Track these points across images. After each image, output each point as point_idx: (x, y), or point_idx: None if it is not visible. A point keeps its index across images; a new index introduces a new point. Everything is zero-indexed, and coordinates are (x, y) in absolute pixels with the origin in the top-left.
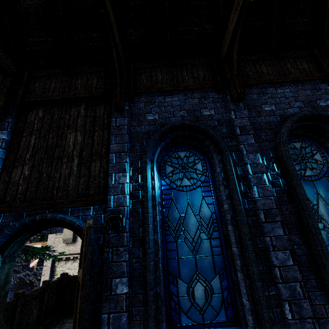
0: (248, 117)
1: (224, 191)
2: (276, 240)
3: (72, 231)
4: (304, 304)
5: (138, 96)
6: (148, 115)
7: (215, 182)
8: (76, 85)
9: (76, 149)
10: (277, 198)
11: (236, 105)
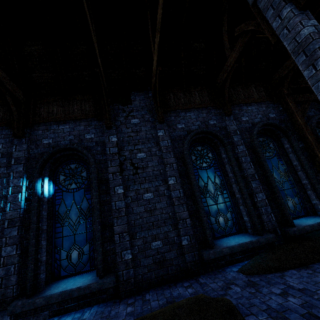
0: (25, 150)
1: None
2: (9, 239)
3: None
4: (12, 278)
5: None
6: None
7: None
8: None
9: None
10: (26, 209)
11: (20, 140)
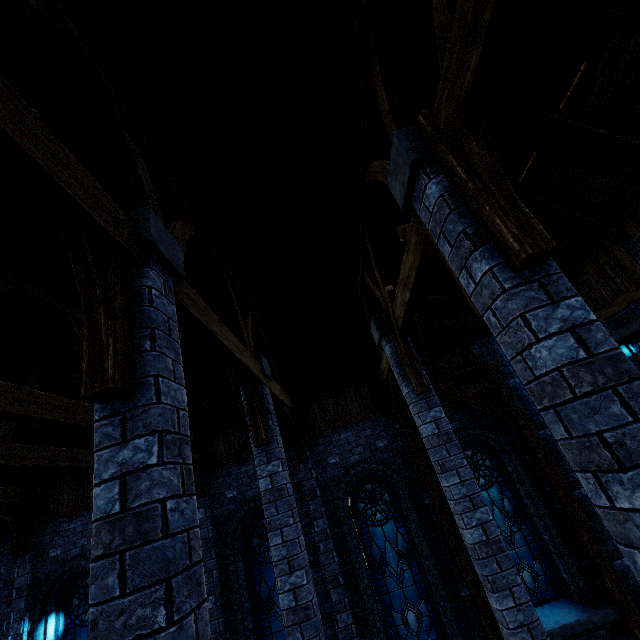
0: (29, 574)
1: None
2: None
3: None
4: None
5: None
6: None
7: None
8: None
9: None
10: None
11: (23, 558)
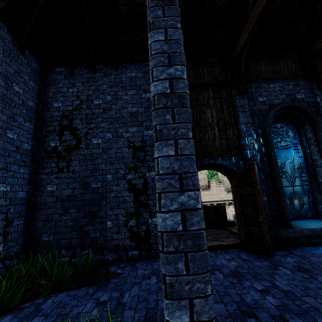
0: None
1: (315, 148)
2: None
3: (222, 171)
4: None
5: (249, 83)
6: (259, 98)
7: (303, 143)
8: (203, 73)
9: (214, 121)
10: None
11: (320, 91)
